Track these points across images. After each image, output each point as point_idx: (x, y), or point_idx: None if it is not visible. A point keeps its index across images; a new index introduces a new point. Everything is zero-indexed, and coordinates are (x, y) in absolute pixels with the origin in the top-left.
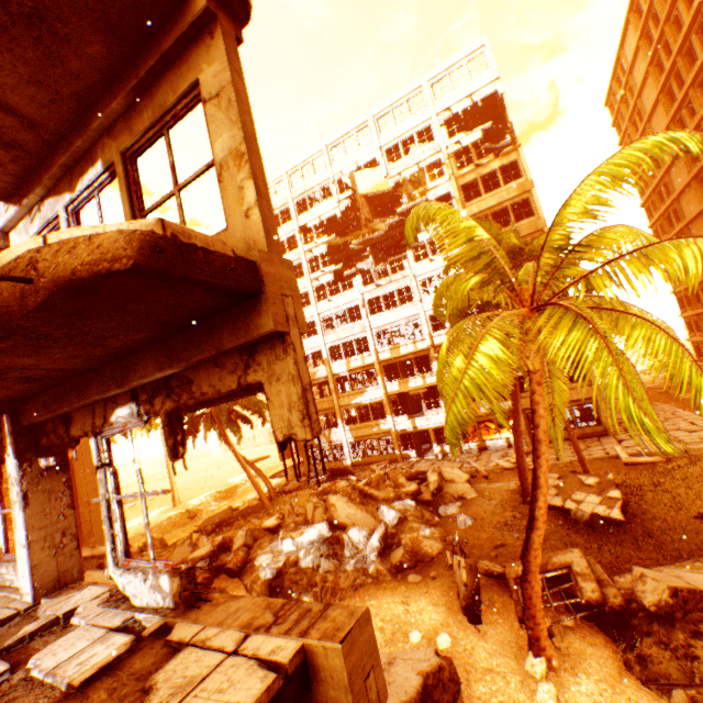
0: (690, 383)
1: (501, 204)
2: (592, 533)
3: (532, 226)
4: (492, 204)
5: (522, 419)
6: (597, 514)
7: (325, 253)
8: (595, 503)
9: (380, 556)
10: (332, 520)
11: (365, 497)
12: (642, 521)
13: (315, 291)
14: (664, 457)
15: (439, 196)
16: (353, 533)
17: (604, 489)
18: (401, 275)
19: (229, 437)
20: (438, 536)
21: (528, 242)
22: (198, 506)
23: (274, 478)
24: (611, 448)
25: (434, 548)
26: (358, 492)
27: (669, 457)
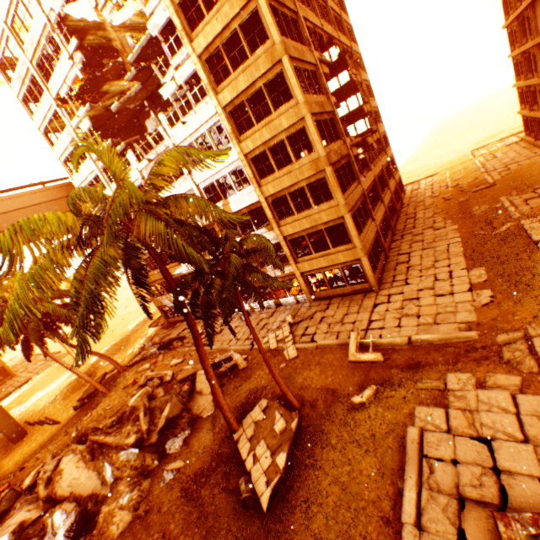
0: (494, 185)
1: (229, 27)
2: (245, 514)
3: (269, 58)
4: (219, 30)
5: (302, 281)
6: (250, 496)
7: (100, 122)
8: (263, 470)
9: (76, 538)
10: (52, 494)
11: (102, 445)
12: (287, 507)
13: (106, 172)
14: (389, 349)
15: (162, 26)
16: (57, 516)
17: (282, 444)
18: (164, 145)
19: (49, 353)
20: (134, 504)
21: (167, 156)
22: (94, 366)
23: (151, 327)
24: (359, 322)
25: (121, 525)
26: (88, 450)
27: (393, 349)
